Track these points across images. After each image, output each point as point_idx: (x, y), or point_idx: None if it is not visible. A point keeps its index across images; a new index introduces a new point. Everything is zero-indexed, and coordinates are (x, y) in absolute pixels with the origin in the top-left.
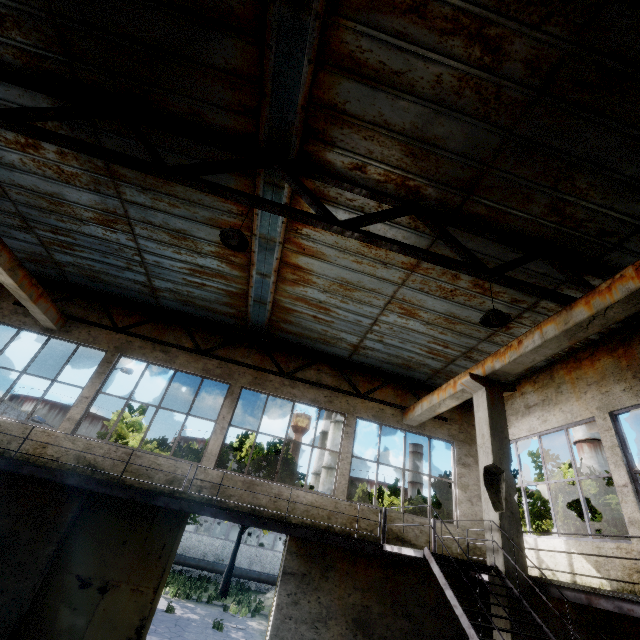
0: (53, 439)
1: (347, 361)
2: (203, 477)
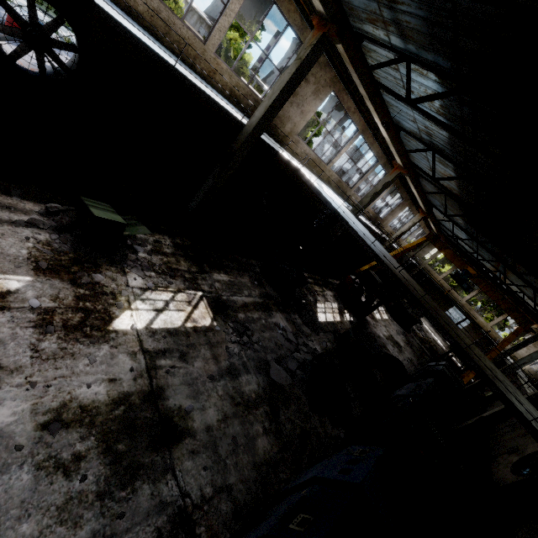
0: (438, 278)
1: (521, 301)
2: (461, 301)
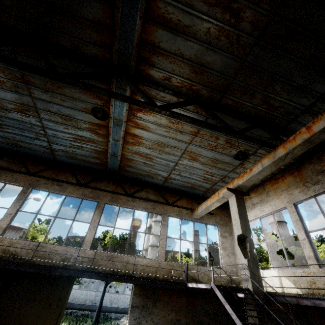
0: None
1: (162, 186)
2: (83, 255)
